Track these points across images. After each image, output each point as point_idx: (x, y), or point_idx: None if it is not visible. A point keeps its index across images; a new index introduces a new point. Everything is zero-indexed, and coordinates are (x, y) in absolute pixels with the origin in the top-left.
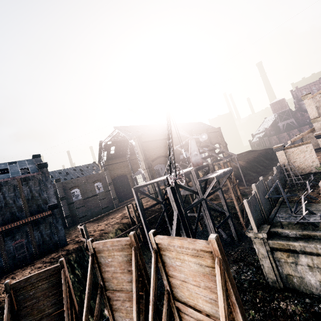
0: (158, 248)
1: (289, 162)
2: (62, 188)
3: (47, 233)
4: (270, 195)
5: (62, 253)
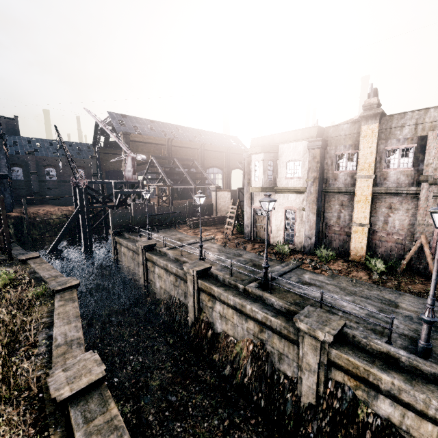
0: None
1: (218, 203)
2: (36, 163)
3: None
4: (152, 216)
5: None
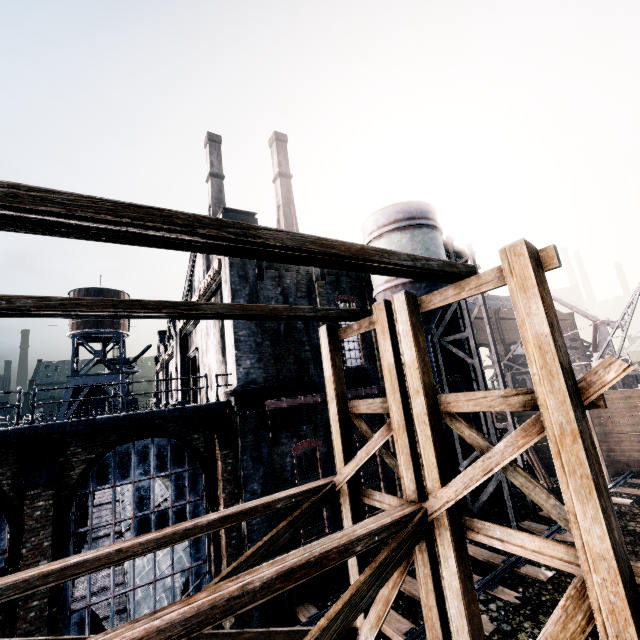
0: None
1: None
2: None
3: None
4: None
5: None
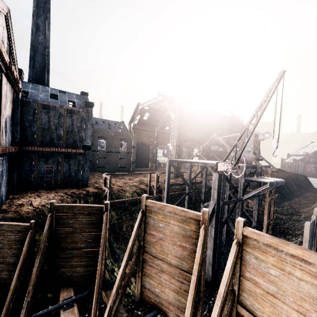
0: (242, 241)
1: None
2: (92, 134)
3: (74, 169)
4: None
5: (83, 192)
